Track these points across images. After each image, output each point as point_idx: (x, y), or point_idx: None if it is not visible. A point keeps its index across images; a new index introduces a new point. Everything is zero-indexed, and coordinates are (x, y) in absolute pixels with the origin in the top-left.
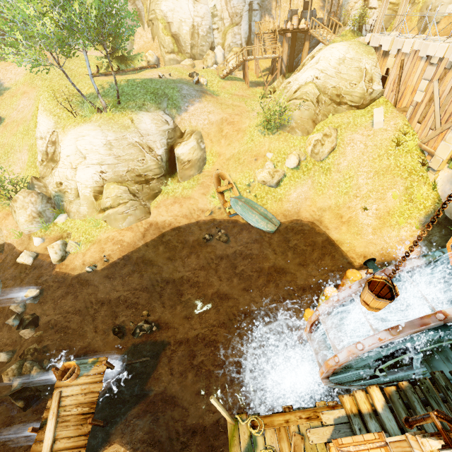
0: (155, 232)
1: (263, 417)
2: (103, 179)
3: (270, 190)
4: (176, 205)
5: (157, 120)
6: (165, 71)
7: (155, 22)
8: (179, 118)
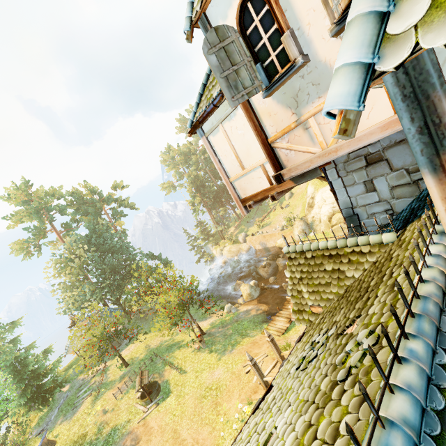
0: None
1: None
2: (333, 211)
3: None
4: None
5: None
6: None
7: None
8: None
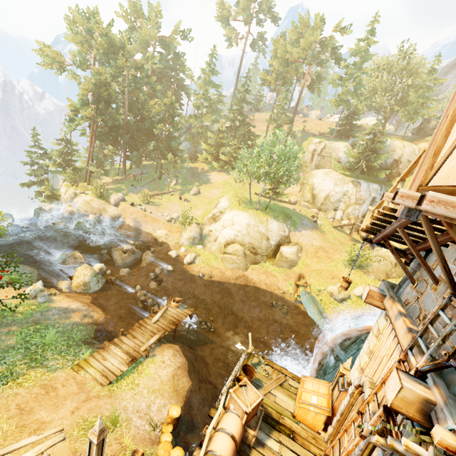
0: (244, 281)
1: (269, 360)
2: (234, 239)
3: (334, 302)
4: (265, 275)
5: (280, 227)
6: (298, 208)
7: (305, 185)
8: (293, 233)
